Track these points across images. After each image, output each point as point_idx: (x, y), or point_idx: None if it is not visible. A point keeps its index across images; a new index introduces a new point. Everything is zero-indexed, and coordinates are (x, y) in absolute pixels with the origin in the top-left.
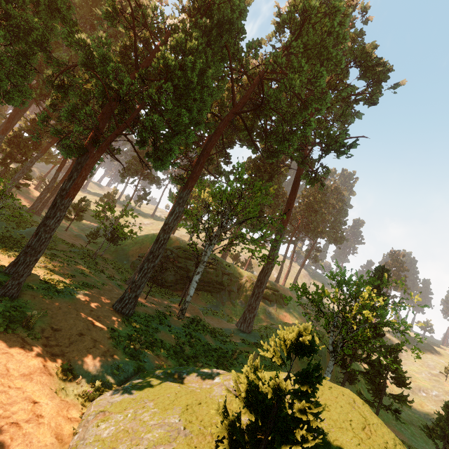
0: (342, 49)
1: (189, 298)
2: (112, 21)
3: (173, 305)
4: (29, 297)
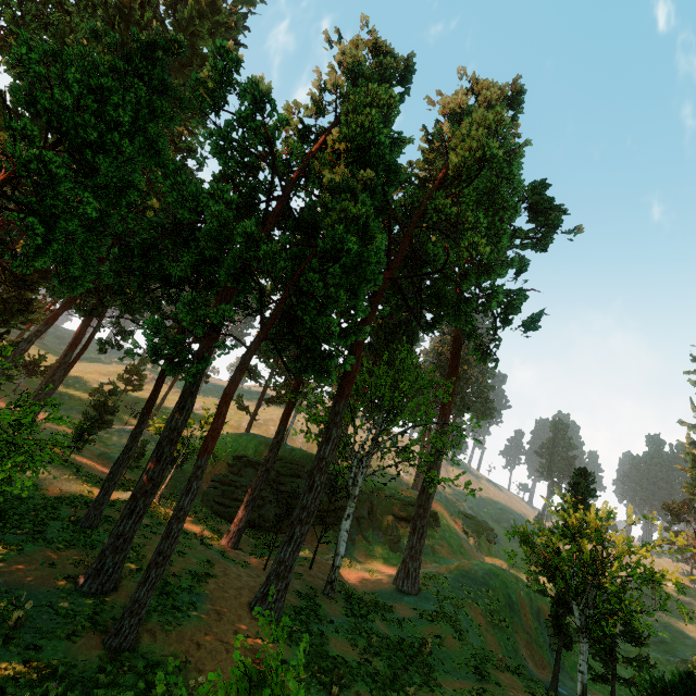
0: (516, 194)
1: (339, 560)
2: (224, 159)
3: (301, 569)
4: (147, 637)
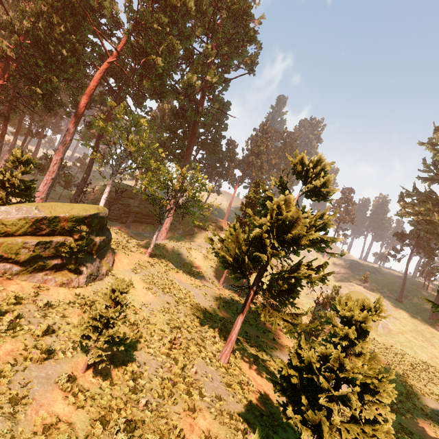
0: None
1: None
2: None
3: None
4: None
